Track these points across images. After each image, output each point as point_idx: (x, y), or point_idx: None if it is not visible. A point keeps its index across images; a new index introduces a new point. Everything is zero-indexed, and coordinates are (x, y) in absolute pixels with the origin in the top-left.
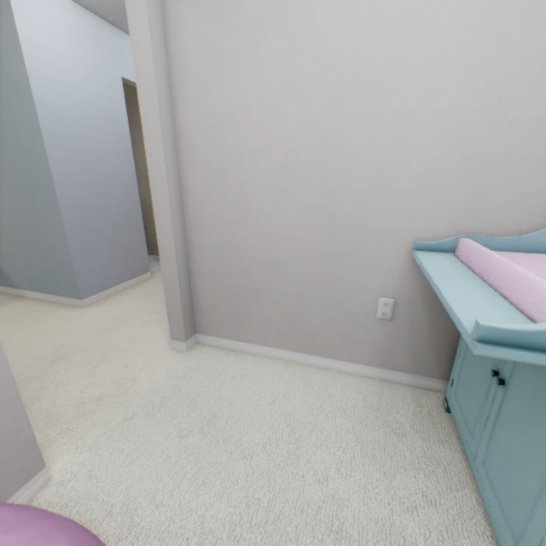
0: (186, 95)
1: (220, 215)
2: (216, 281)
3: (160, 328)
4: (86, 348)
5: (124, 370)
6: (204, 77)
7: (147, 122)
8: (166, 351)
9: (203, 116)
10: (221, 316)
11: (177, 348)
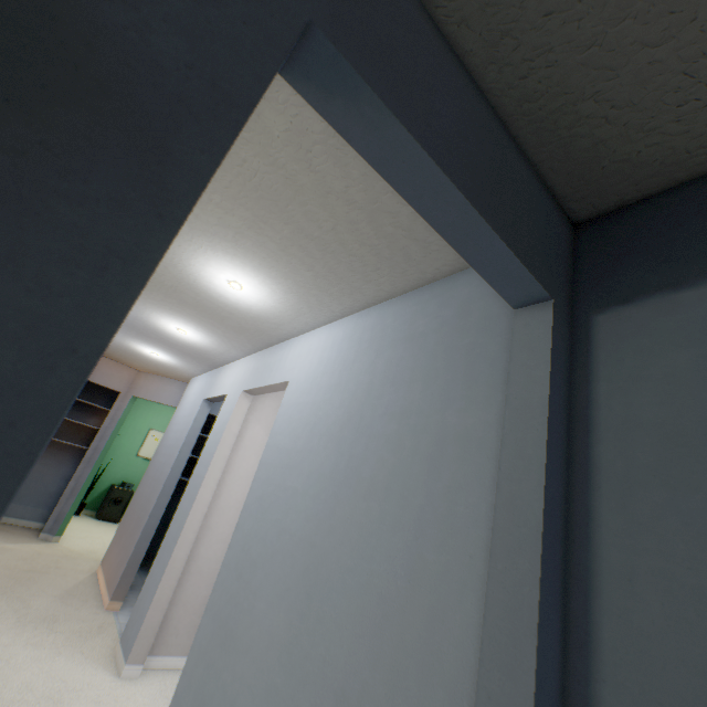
0: (234, 455)
1: (222, 534)
2: (194, 591)
3: (75, 661)
4: (11, 697)
5: (102, 704)
6: (249, 451)
7: (214, 466)
8: (117, 680)
9: (239, 470)
10: (182, 628)
11: (128, 675)
